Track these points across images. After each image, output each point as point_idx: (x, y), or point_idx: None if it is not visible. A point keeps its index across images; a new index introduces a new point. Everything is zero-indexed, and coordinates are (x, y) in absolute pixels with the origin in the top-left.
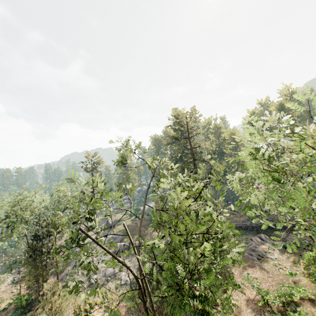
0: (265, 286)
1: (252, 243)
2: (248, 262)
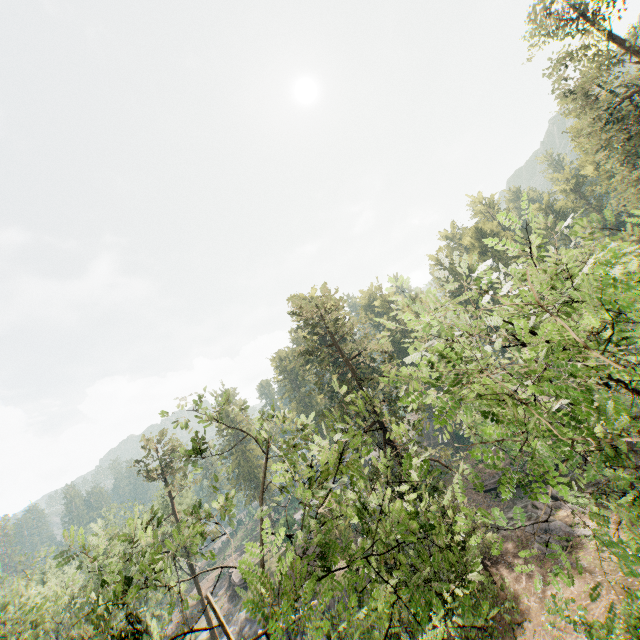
0: (599, 610)
1: (539, 514)
2: (546, 563)
